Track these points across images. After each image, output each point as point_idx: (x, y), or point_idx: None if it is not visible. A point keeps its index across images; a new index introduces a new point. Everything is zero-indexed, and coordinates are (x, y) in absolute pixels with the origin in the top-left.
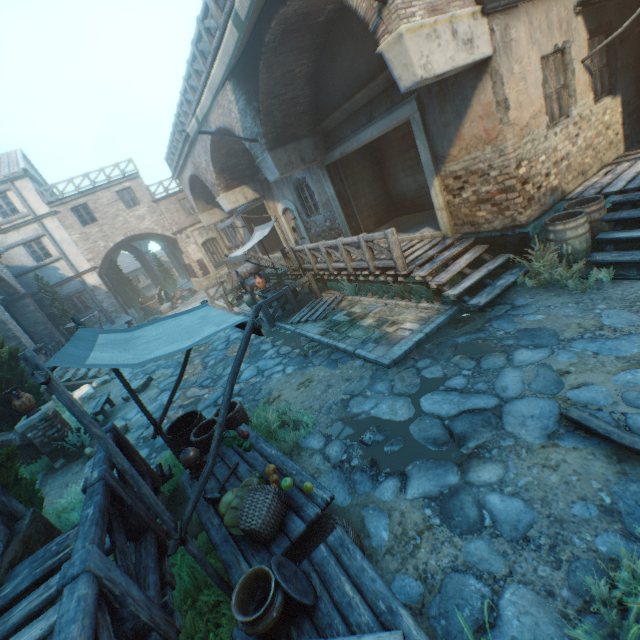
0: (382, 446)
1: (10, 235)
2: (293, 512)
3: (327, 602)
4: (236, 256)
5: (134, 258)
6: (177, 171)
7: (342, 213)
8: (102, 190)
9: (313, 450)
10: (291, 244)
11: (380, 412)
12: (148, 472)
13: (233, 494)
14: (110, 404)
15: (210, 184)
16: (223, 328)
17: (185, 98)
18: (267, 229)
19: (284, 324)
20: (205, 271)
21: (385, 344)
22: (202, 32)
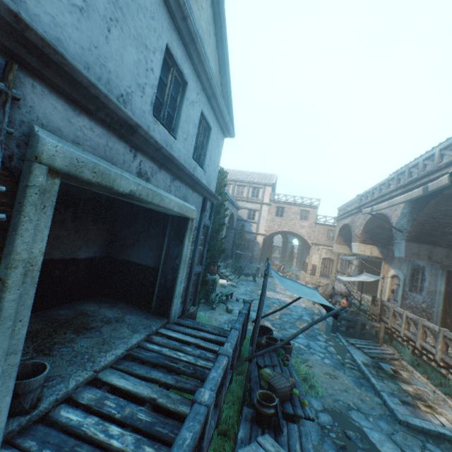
0: (356, 447)
1: (248, 203)
2: (290, 403)
3: (285, 439)
4: (340, 279)
5: (281, 240)
6: (339, 217)
7: (441, 306)
8: (295, 205)
9: (312, 405)
10: (383, 297)
11: (370, 433)
12: (246, 330)
13: (270, 371)
14: (231, 296)
15: (354, 234)
16: (322, 303)
17: (372, 191)
18: (372, 278)
19: (341, 336)
20: (312, 272)
21: (409, 409)
22: (405, 172)
